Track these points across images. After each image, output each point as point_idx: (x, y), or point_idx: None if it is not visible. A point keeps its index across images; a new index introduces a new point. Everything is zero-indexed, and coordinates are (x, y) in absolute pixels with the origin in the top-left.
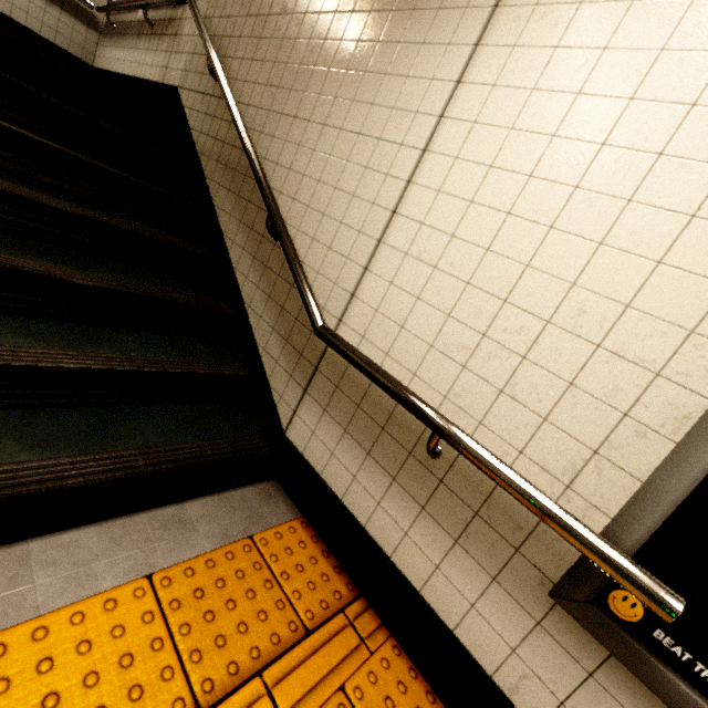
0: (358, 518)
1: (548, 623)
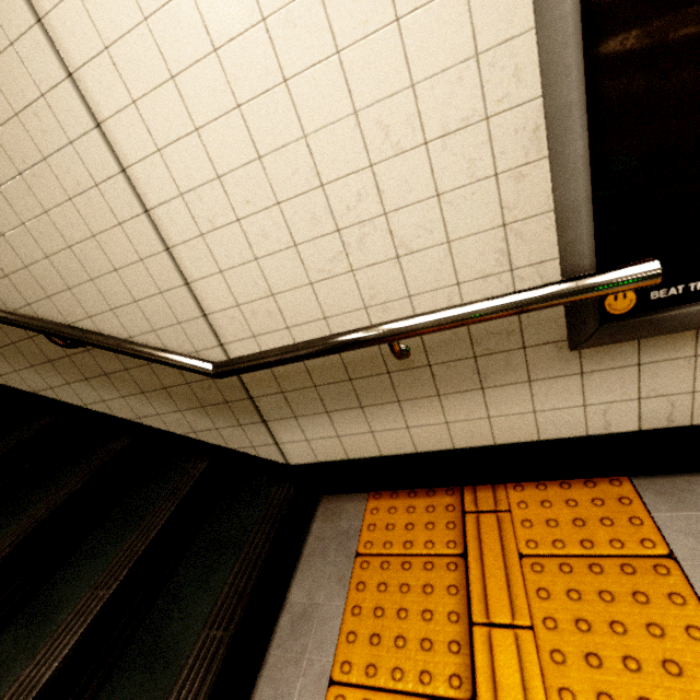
0: (406, 451)
1: (586, 367)
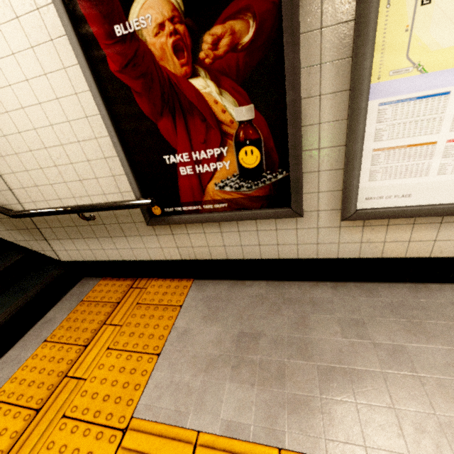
0: (105, 259)
1: (157, 233)
